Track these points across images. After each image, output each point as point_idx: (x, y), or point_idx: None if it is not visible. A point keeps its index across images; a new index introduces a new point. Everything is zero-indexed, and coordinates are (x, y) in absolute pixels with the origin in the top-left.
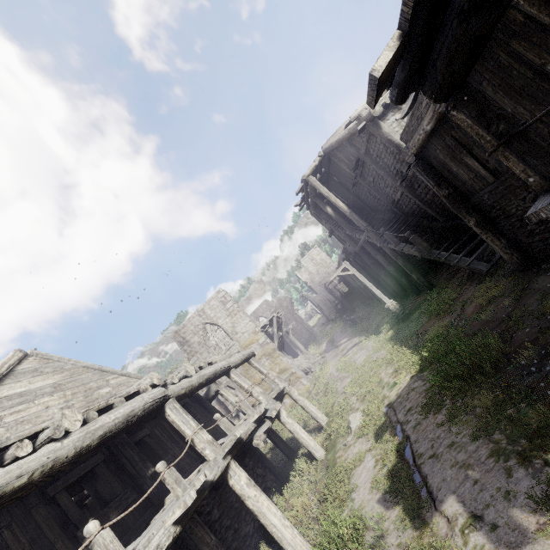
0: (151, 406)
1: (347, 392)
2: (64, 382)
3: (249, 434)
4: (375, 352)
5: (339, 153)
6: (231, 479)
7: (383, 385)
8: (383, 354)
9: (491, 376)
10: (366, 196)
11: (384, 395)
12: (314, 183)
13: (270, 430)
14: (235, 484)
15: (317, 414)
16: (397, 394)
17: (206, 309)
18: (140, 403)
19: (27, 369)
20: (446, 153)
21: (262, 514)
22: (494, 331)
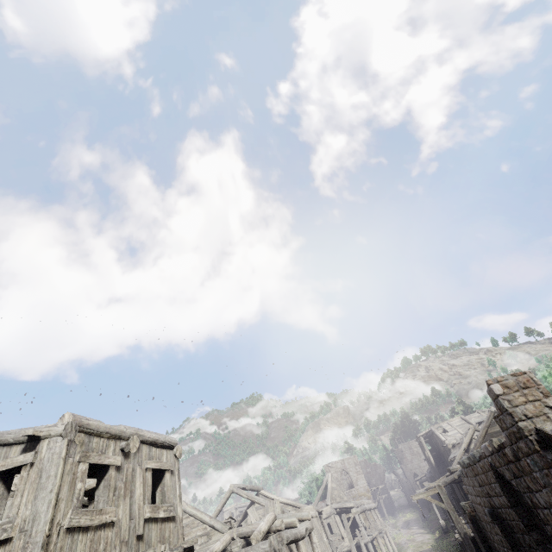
0: (365, 510)
1: (409, 547)
2: (336, 487)
3: (379, 533)
4: (426, 539)
5: (437, 436)
6: (377, 538)
7: (422, 548)
8: (428, 541)
9: (442, 550)
10: (446, 459)
11: (421, 550)
12: (422, 441)
13: (373, 543)
14: (378, 540)
15: (394, 547)
16: (424, 550)
17: (345, 462)
18: (364, 508)
19: (332, 480)
20: (455, 488)
21: (383, 550)
22: (453, 545)
